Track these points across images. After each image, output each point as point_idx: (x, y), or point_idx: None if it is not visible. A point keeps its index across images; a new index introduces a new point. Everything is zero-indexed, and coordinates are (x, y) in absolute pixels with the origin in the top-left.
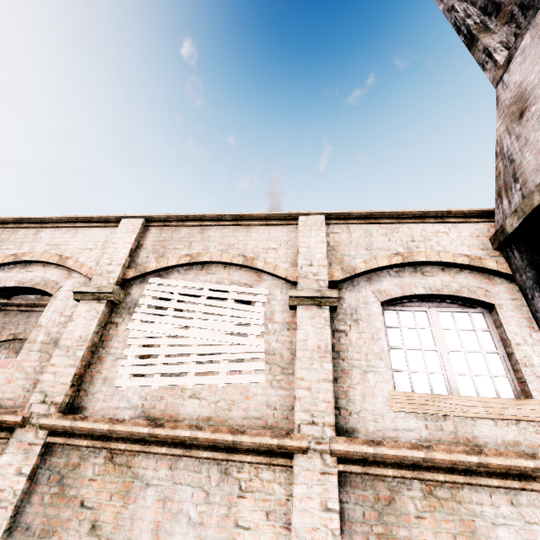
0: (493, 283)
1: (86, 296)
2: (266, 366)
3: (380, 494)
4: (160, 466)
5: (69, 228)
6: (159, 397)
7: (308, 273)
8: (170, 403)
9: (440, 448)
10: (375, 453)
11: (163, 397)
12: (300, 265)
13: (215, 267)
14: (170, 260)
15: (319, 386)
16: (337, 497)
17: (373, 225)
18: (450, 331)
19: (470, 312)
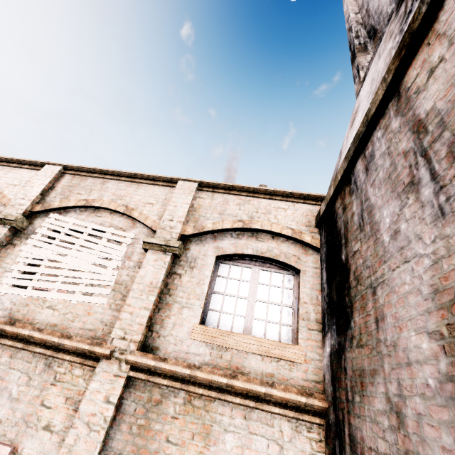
0: (306, 253)
1: None
2: (112, 292)
3: (153, 396)
4: (4, 354)
5: (5, 166)
6: (25, 304)
7: (167, 226)
8: (32, 310)
9: (207, 370)
10: (156, 366)
11: (28, 305)
12: (164, 219)
13: (104, 212)
14: (71, 201)
15: (139, 312)
16: (119, 394)
17: (232, 196)
18: (264, 286)
19: (284, 273)
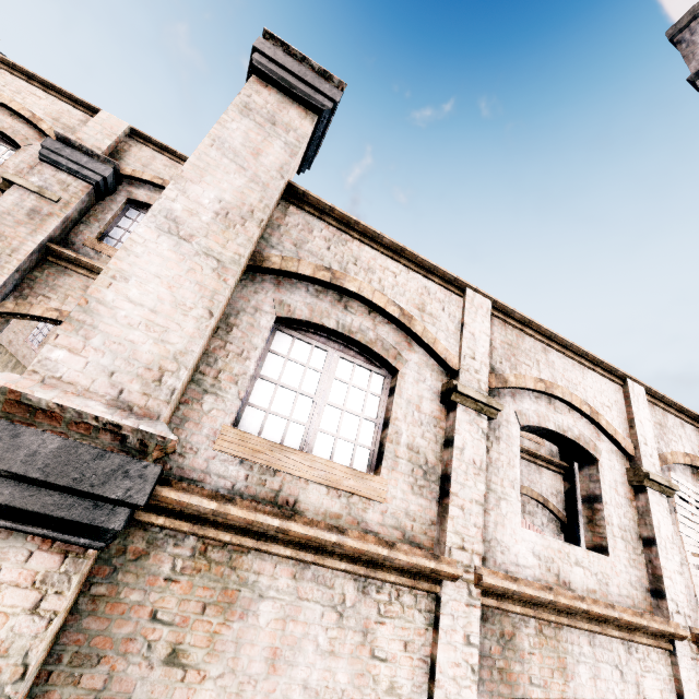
0: None
1: (654, 485)
2: None
3: None
4: None
5: (574, 361)
6: None
7: None
8: None
9: None
10: None
11: None
12: None
13: None
14: (679, 455)
15: None
16: None
17: None
18: None
19: None
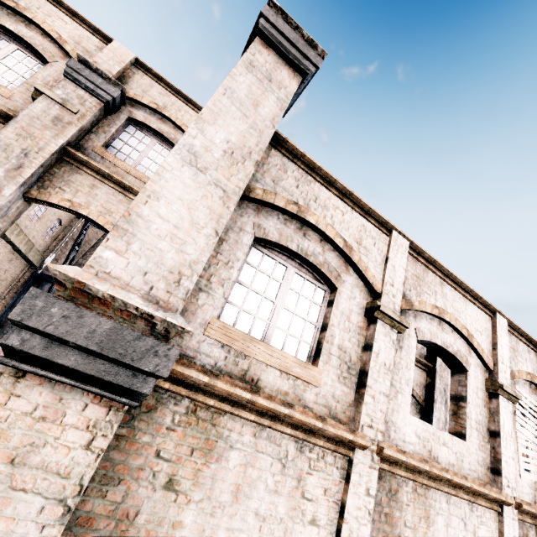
0: None
1: (505, 394)
2: None
3: None
4: None
5: (461, 294)
6: (536, 489)
7: None
8: None
9: None
10: None
11: (536, 489)
12: None
13: (535, 389)
14: (523, 373)
15: None
16: None
17: None
18: None
19: None
